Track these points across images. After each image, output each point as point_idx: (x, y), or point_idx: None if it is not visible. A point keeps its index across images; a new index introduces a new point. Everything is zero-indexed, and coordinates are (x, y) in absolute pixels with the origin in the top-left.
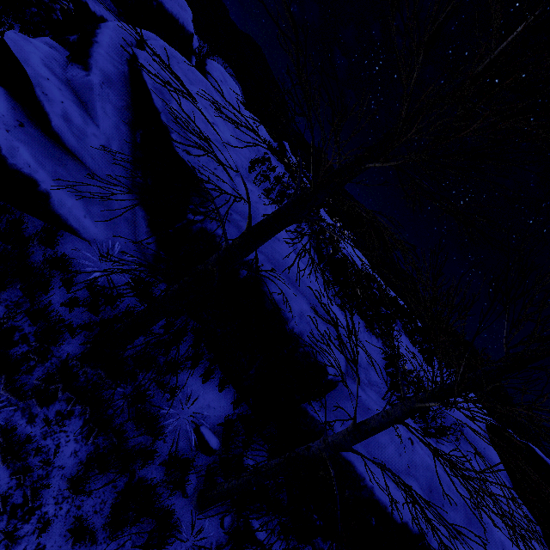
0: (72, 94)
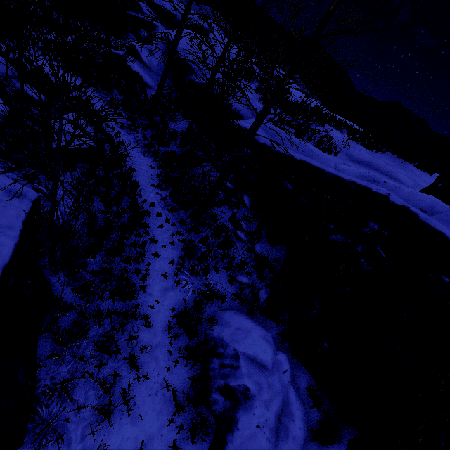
0: (148, 51)
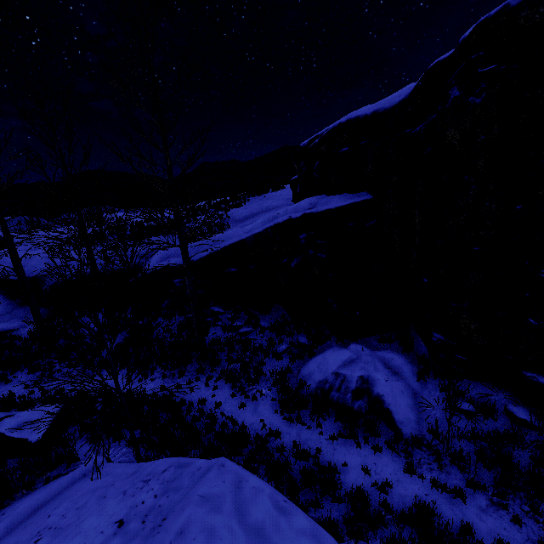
0: None
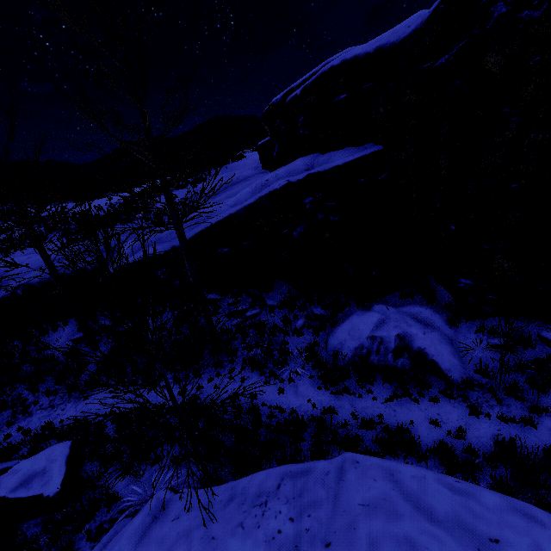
0: None
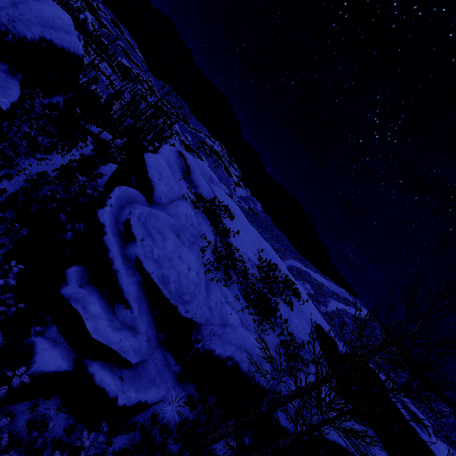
0: (127, 330)
